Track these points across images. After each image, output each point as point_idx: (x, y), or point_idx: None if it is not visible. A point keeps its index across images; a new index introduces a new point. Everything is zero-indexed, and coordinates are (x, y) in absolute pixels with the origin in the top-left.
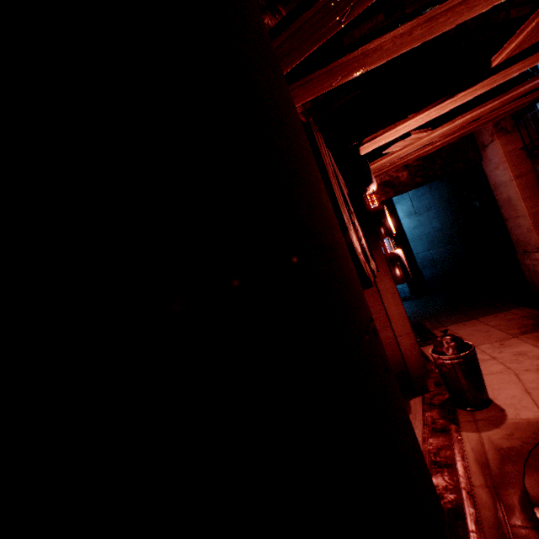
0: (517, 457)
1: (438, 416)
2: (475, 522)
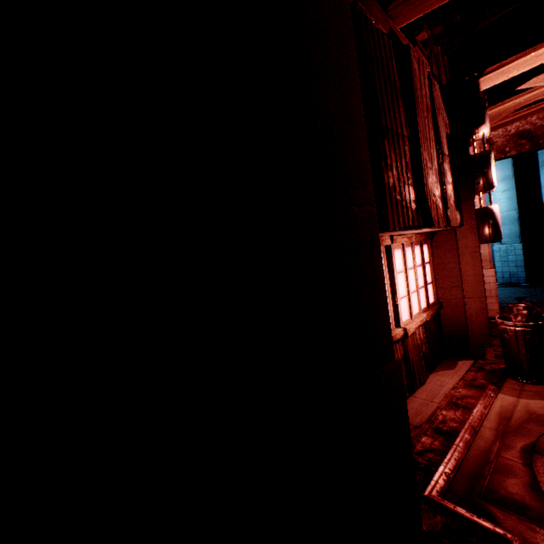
0: None
1: (481, 377)
2: (464, 443)
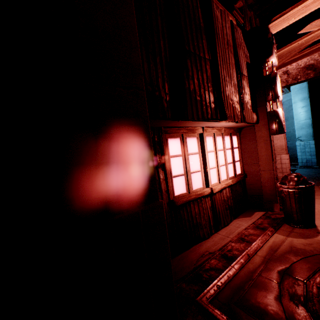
0: (301, 254)
1: (266, 222)
2: (238, 265)
